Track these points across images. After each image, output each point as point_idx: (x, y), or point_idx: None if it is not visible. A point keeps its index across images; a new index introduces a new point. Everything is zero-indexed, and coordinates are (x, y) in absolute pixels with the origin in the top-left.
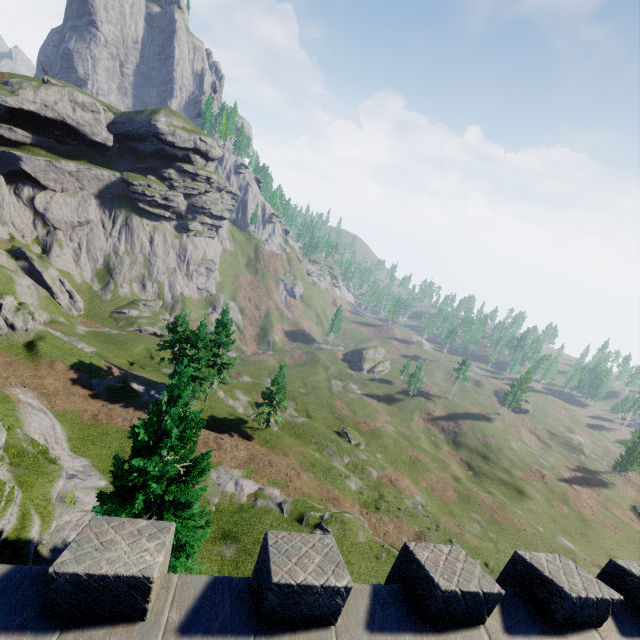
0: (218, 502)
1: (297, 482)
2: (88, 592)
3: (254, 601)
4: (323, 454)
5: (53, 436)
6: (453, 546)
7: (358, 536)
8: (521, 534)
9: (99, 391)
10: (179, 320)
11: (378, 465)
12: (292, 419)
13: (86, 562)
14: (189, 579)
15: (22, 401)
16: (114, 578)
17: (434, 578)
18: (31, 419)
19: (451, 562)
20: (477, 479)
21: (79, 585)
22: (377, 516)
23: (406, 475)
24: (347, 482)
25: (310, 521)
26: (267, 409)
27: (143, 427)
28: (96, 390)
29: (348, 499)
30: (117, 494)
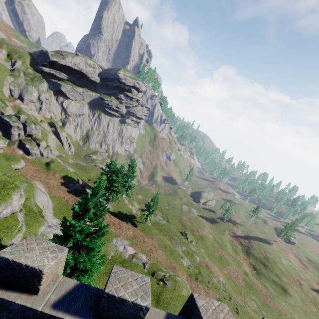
0: (113, 255)
1: (155, 254)
2: (12, 270)
3: (97, 302)
4: (172, 242)
5: (47, 206)
6: (222, 303)
7: (182, 291)
8: (282, 317)
9: (71, 189)
10: (112, 162)
11: (201, 255)
12: (159, 221)
13: (15, 254)
14: (67, 280)
15: (37, 187)
16: (25, 266)
17: (203, 317)
18: (39, 196)
19: (217, 311)
20: (258, 276)
21: (8, 265)
22: (196, 283)
23: (216, 264)
24: (182, 260)
25: (158, 276)
26: (146, 213)
27: (78, 205)
28: (70, 189)
29: (181, 270)
30: (62, 236)
